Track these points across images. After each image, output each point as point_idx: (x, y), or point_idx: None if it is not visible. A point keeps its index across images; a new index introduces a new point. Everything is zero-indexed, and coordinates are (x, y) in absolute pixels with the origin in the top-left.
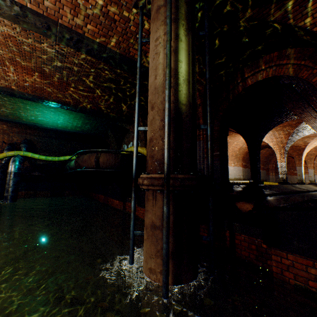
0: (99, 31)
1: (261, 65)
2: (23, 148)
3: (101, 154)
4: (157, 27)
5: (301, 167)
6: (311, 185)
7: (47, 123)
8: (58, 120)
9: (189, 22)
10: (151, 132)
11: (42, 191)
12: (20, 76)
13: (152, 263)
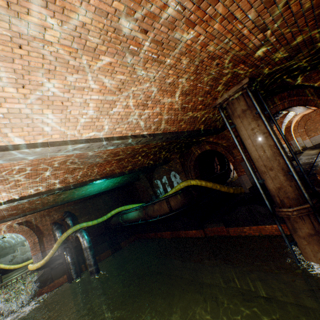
0: (187, 125)
1: (277, 101)
2: (69, 221)
3: (169, 199)
4: (249, 122)
5: (294, 140)
6: (306, 151)
7: (93, 190)
8: (102, 185)
9: (264, 113)
10: (277, 183)
11: (103, 252)
12: (102, 168)
13: None
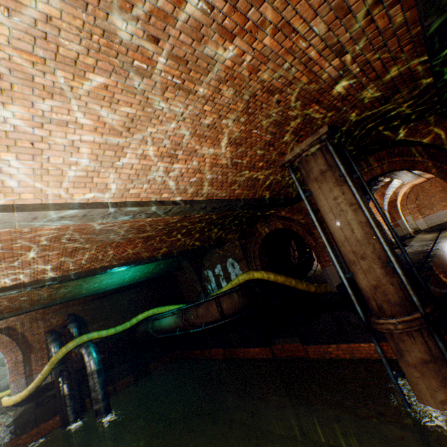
0: (243, 191)
1: (373, 163)
2: (74, 329)
3: (220, 299)
4: (330, 188)
5: (402, 219)
6: (420, 234)
7: (112, 283)
8: (126, 275)
9: (352, 176)
10: (372, 279)
11: (122, 379)
12: (120, 249)
13: (442, 396)
